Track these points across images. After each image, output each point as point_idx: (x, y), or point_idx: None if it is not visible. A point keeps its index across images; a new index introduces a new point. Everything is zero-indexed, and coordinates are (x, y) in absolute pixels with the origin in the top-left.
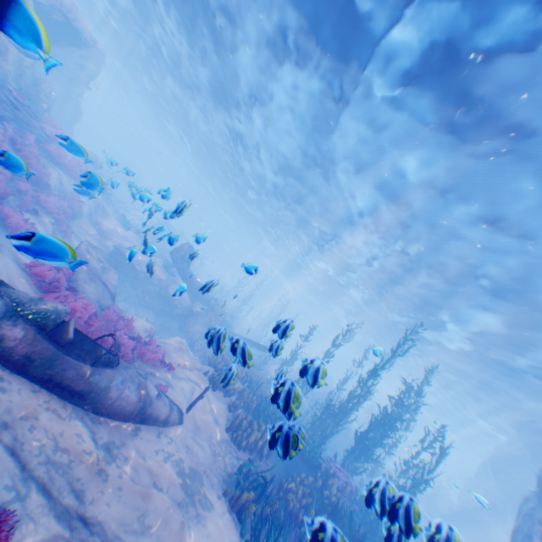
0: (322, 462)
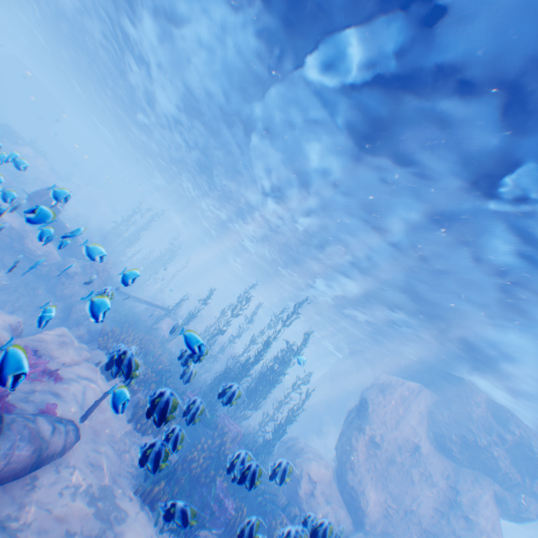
0: (219, 425)
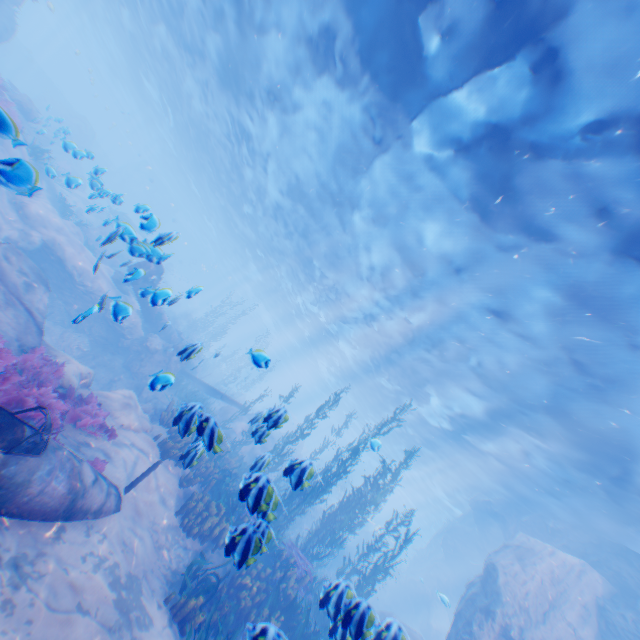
0: (284, 551)
